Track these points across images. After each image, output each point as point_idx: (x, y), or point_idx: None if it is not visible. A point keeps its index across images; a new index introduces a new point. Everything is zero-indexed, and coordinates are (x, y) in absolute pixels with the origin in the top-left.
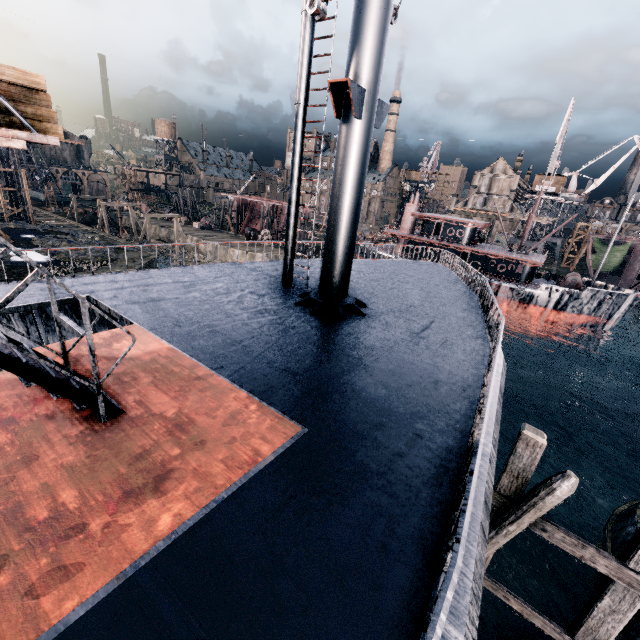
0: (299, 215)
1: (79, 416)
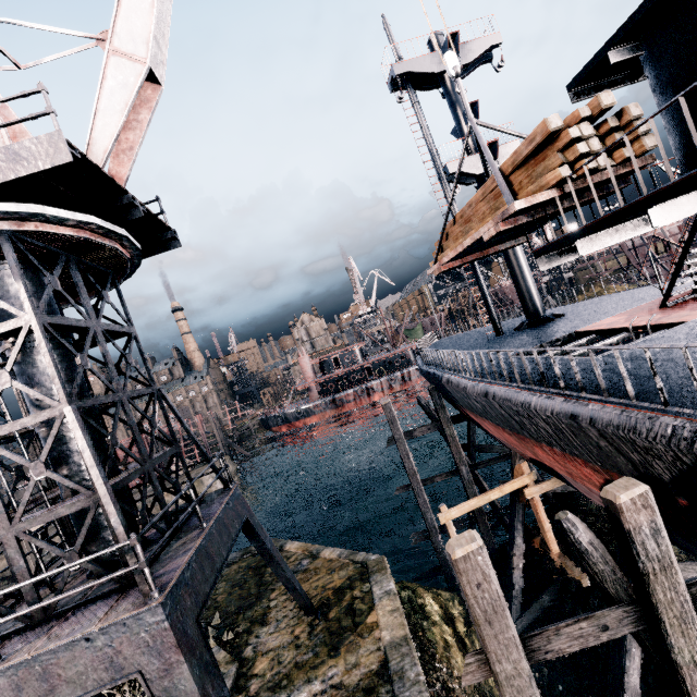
0: (210, 418)
1: (696, 298)
